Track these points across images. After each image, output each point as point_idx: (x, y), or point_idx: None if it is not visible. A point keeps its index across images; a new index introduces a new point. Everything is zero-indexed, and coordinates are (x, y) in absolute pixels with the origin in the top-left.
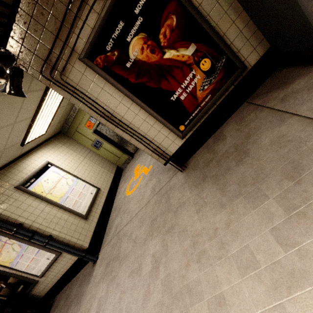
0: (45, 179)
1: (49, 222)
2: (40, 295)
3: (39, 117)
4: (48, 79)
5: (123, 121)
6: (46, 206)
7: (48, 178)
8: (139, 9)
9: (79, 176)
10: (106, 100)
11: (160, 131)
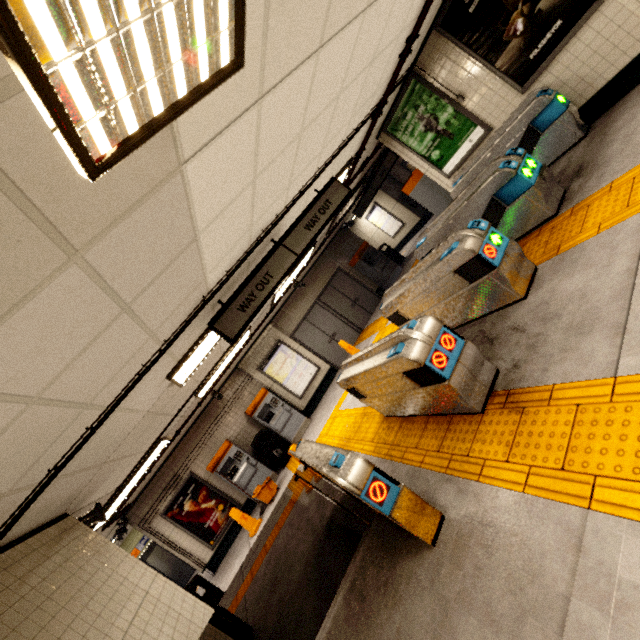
0: None
1: None
2: None
3: None
4: (141, 528)
5: (178, 544)
6: None
7: None
8: (190, 491)
9: None
10: (169, 534)
11: (199, 547)
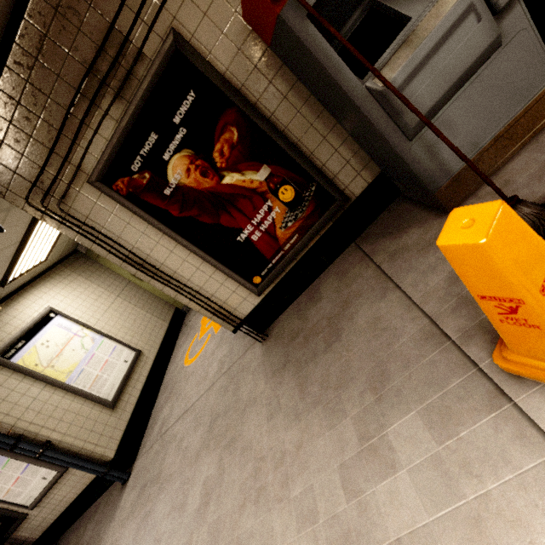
0: (44, 340)
1: (47, 418)
2: (32, 537)
3: (34, 239)
4: (39, 210)
5: (164, 269)
6: (43, 390)
7: (48, 338)
8: (180, 118)
9: (105, 332)
10: (135, 240)
11: (223, 284)
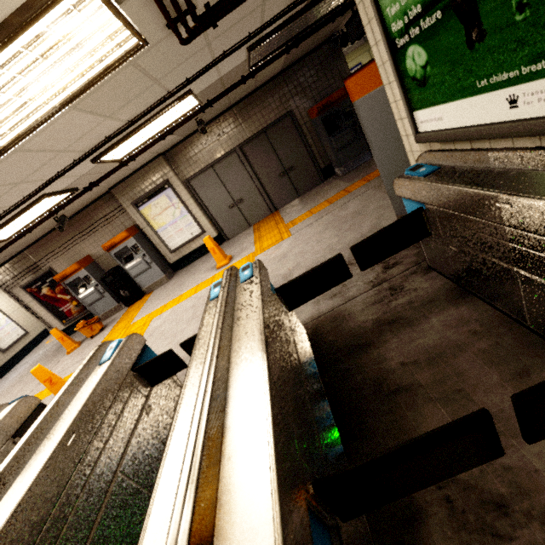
0: None
1: None
2: None
3: None
4: (3, 290)
5: (36, 312)
6: None
7: None
8: (48, 281)
9: (14, 319)
10: (29, 302)
11: (53, 320)
